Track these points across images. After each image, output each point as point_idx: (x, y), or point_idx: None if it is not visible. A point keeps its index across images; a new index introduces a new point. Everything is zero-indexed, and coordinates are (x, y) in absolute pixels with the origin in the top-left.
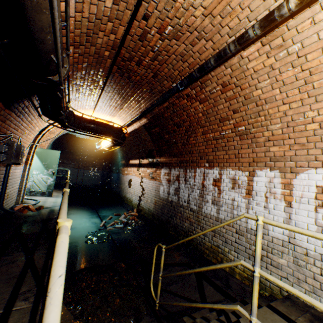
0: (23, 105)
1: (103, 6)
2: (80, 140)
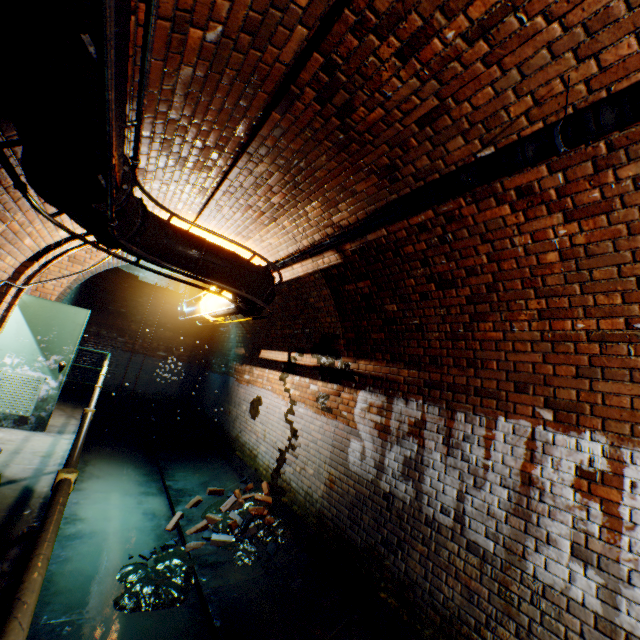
0: None
1: None
2: (147, 287)
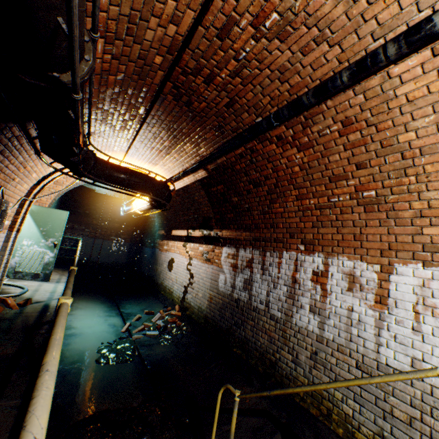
0: (10, 133)
1: None
2: (101, 196)
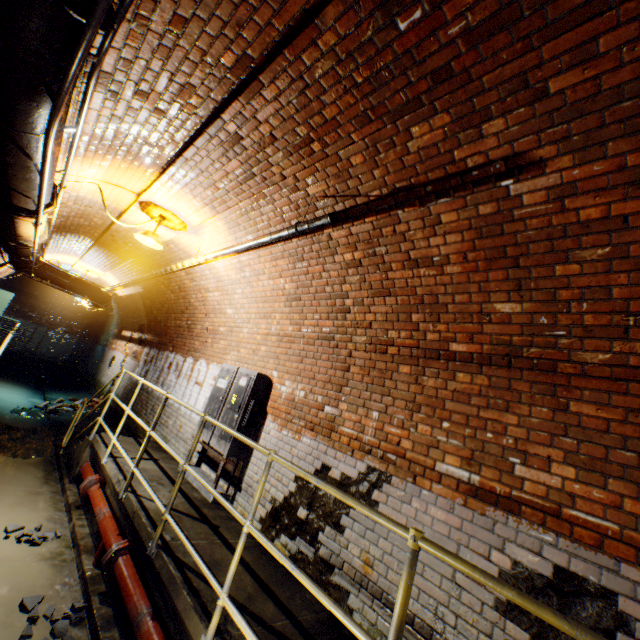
0: None
1: (83, 223)
2: None
